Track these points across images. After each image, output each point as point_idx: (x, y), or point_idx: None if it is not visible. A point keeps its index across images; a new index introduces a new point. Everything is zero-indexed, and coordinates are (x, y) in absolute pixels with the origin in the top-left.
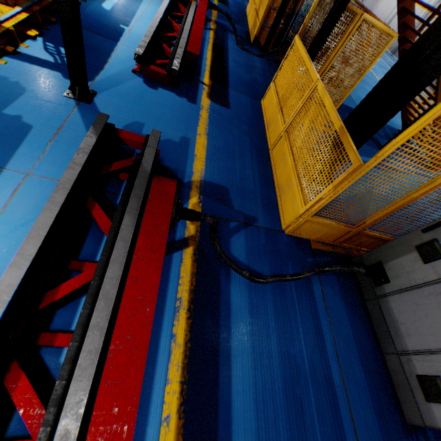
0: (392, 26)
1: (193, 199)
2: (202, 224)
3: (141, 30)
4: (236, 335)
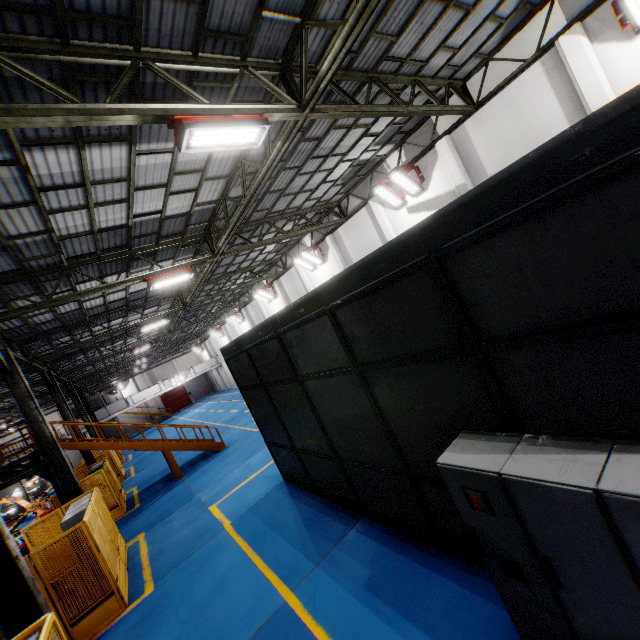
0: None
1: None
2: None
3: None
4: None
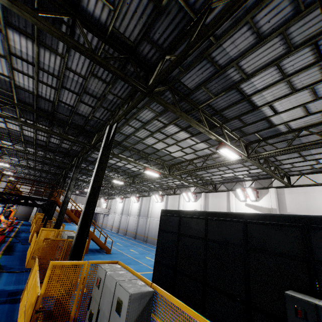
0: (114, 225)
1: None
2: None
3: None
4: (3, 278)
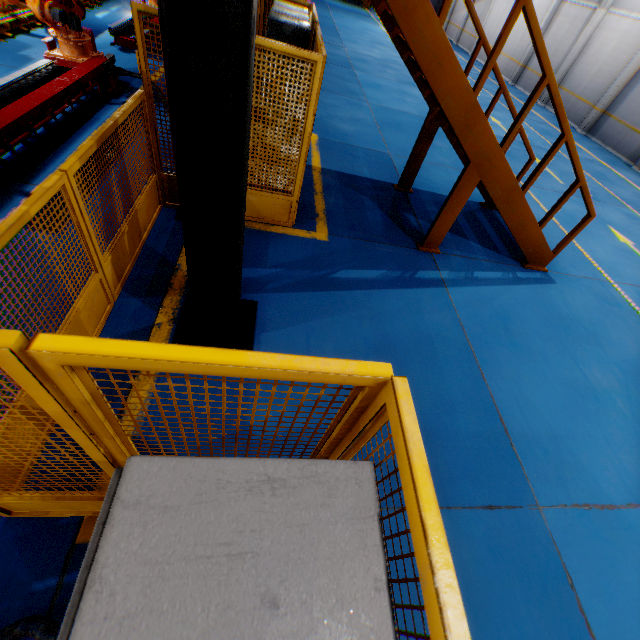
0: (508, 46)
1: None
2: None
3: None
4: None
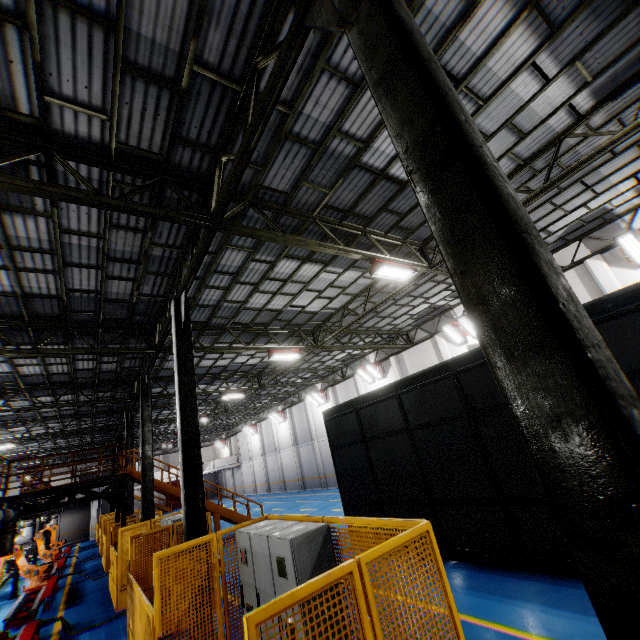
0: (258, 481)
1: (55, 634)
2: (61, 635)
3: (3, 621)
4: None
